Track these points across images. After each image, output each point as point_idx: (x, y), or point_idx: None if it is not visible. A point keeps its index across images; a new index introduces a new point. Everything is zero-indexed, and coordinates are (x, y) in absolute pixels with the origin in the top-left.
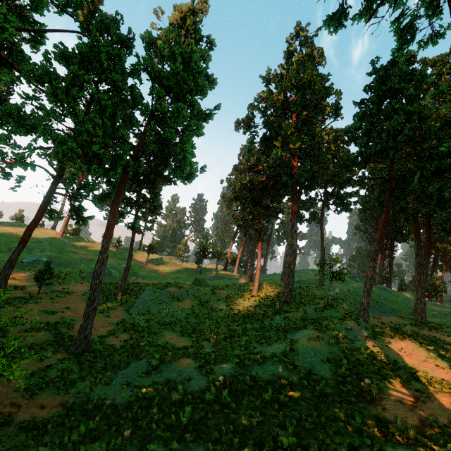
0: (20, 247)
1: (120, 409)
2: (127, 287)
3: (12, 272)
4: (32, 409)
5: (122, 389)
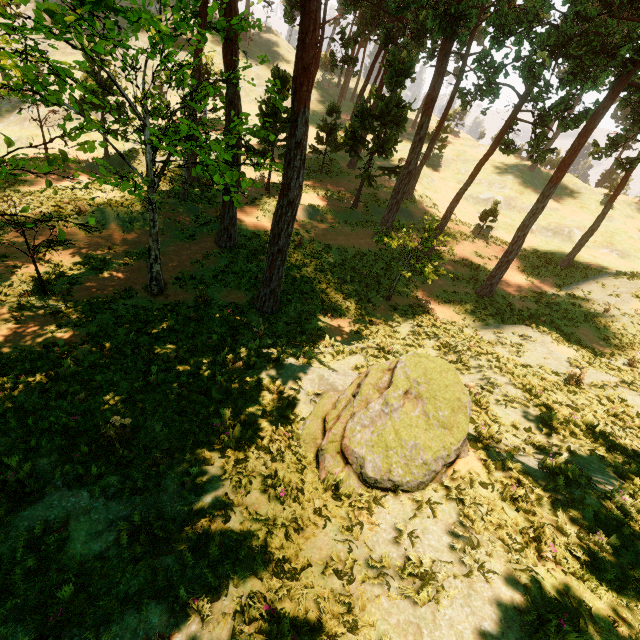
0: (467, 183)
1: (482, 340)
2: (582, 260)
3: (466, 207)
4: (435, 309)
5: (493, 332)
